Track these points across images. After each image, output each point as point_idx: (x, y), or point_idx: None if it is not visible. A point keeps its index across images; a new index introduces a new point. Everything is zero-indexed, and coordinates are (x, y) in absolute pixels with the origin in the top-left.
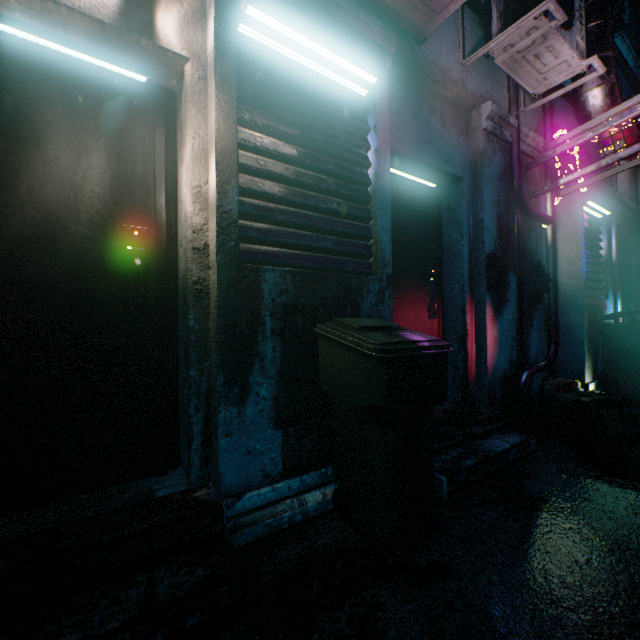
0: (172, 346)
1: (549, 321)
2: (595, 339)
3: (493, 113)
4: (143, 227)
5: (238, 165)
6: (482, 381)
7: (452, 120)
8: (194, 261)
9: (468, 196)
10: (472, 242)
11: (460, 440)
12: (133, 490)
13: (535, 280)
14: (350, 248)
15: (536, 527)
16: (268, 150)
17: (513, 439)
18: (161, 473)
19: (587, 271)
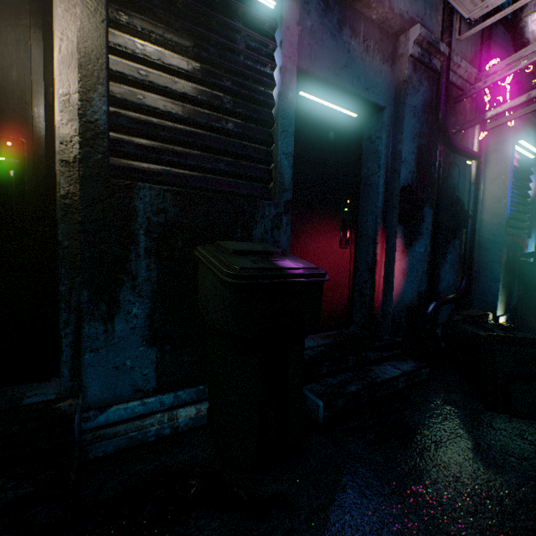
0: (55, 260)
1: (464, 256)
2: (512, 275)
3: (421, 37)
4: (19, 138)
5: (107, 71)
6: (387, 309)
7: (377, 45)
8: (62, 174)
9: (389, 127)
10: (389, 174)
11: (353, 364)
12: (6, 395)
13: (452, 215)
14: (247, 171)
15: (399, 462)
16: (150, 59)
17: (406, 367)
18: (43, 380)
19: (512, 210)
